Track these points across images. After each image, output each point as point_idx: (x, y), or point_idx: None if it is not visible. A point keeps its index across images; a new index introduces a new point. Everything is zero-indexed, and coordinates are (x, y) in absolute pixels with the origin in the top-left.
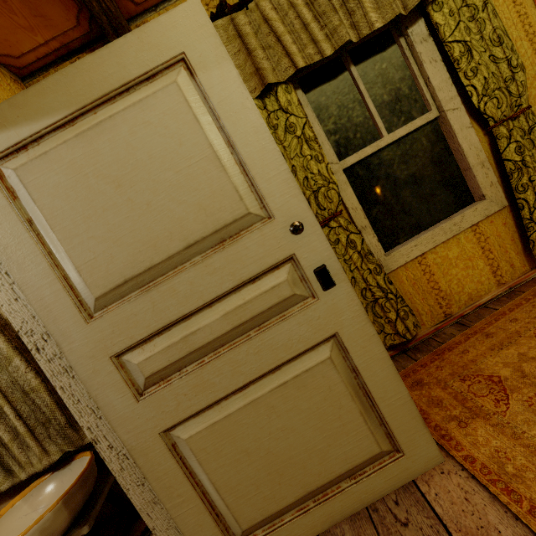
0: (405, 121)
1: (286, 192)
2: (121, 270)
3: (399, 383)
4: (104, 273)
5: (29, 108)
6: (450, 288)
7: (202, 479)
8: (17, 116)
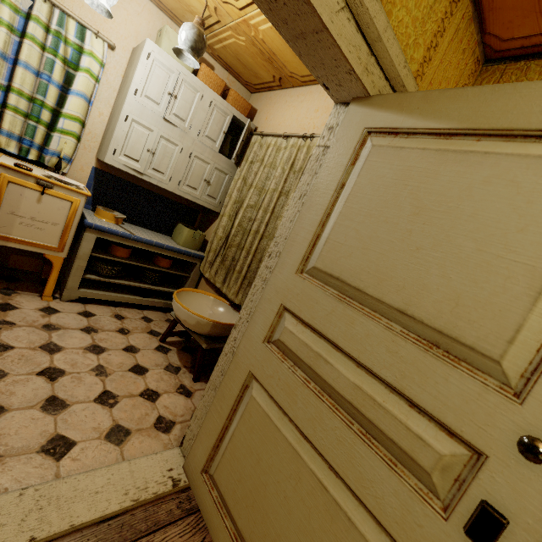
0: None
1: None
2: (344, 269)
3: None
4: (335, 258)
5: (433, 106)
6: None
7: (234, 422)
8: (417, 107)
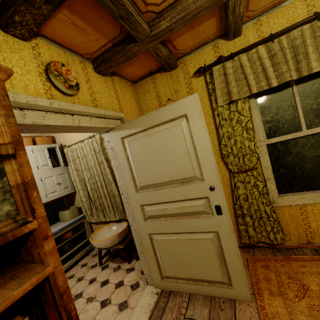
0: None
1: (212, 173)
2: (149, 181)
3: (239, 262)
4: (144, 180)
5: (135, 124)
6: (317, 229)
7: (157, 253)
8: (131, 126)
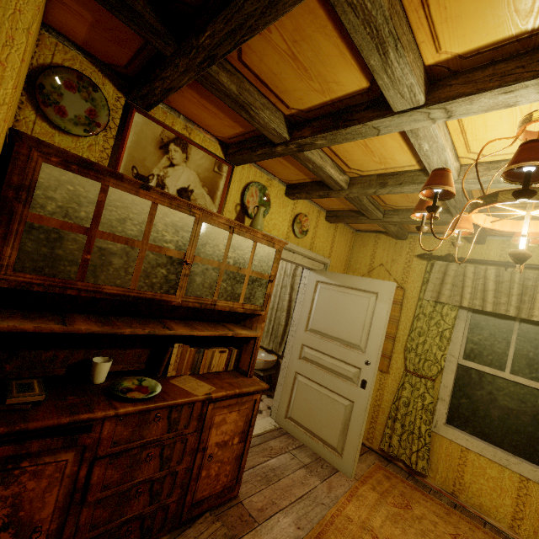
0: (534, 378)
1: (374, 351)
2: (320, 328)
3: (358, 439)
4: (317, 325)
5: (334, 277)
6: (470, 484)
7: (294, 393)
8: (330, 277)
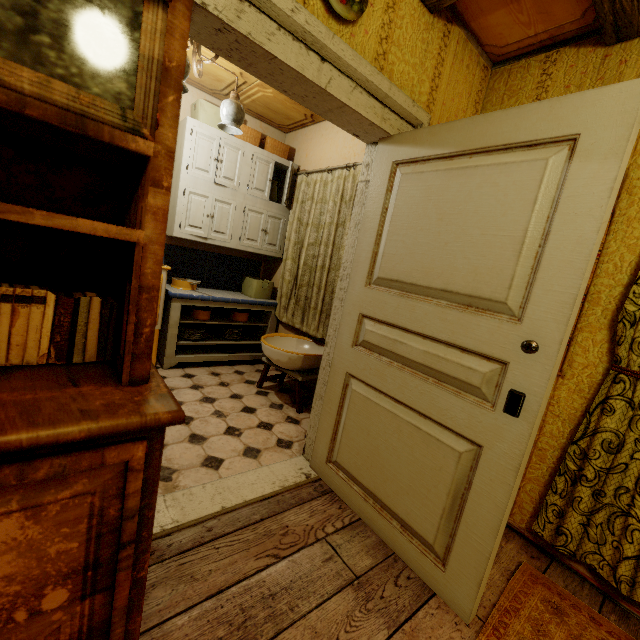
0: None
1: (553, 312)
2: (400, 273)
3: (491, 537)
4: (392, 267)
5: (436, 137)
6: None
7: (343, 415)
8: (426, 140)
